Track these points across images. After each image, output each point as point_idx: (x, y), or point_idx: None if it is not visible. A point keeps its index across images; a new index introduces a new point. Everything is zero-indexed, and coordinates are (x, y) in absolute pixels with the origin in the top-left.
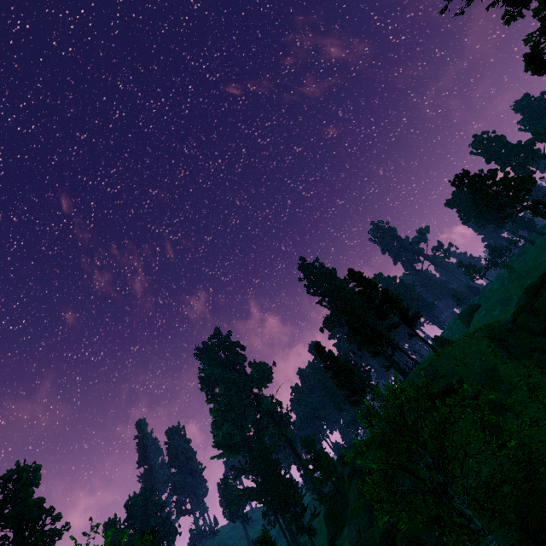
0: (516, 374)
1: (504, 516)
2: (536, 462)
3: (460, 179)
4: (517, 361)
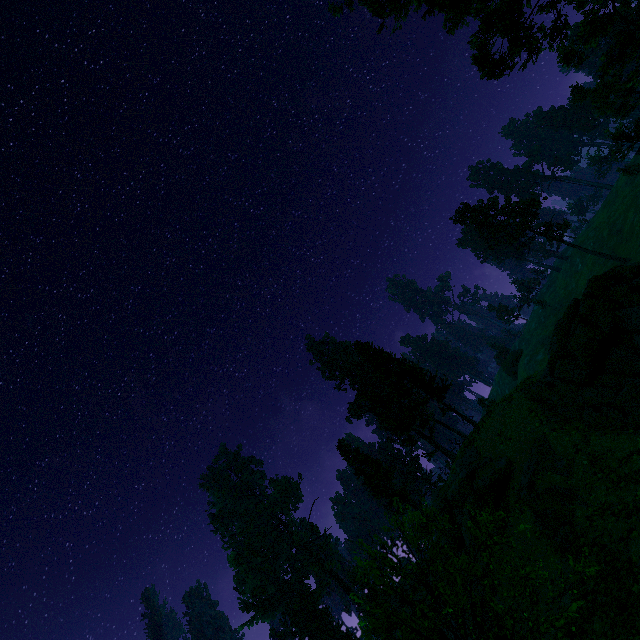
0: (571, 444)
1: None
2: (624, 575)
3: (461, 214)
4: (567, 424)
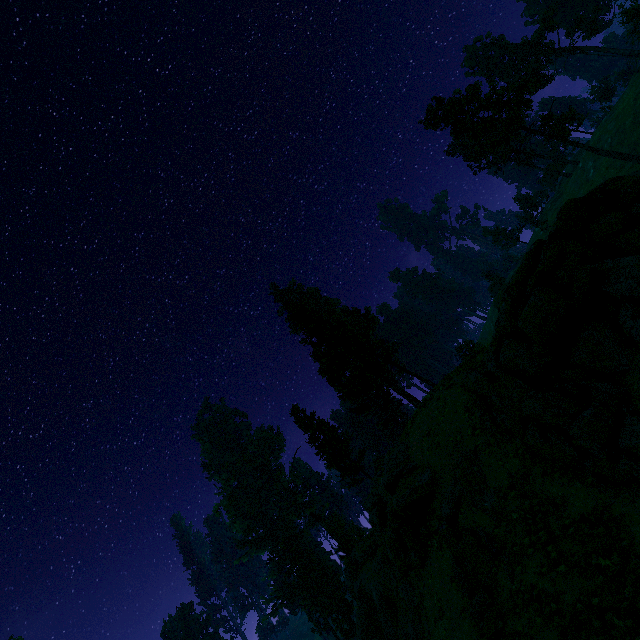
0: (506, 472)
1: None
2: None
3: (432, 114)
4: (506, 441)
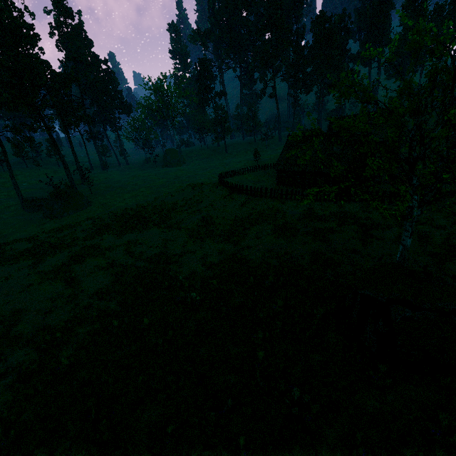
0: None
1: None
2: None
3: None
4: None
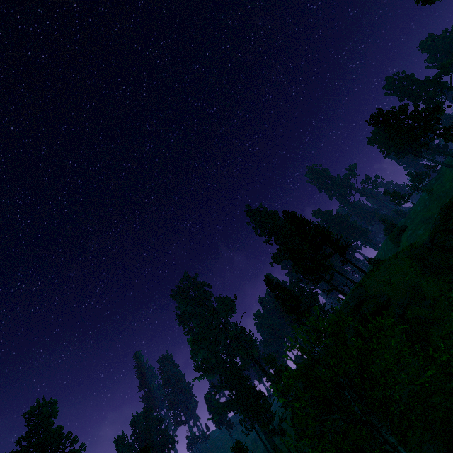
0: (437, 290)
1: (435, 427)
2: None
3: (375, 118)
4: (437, 277)
